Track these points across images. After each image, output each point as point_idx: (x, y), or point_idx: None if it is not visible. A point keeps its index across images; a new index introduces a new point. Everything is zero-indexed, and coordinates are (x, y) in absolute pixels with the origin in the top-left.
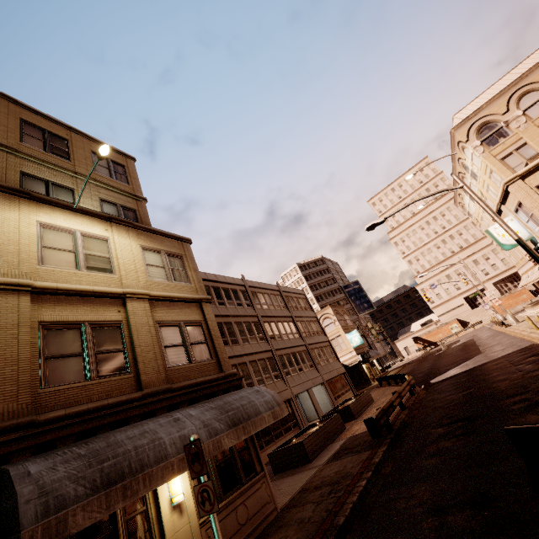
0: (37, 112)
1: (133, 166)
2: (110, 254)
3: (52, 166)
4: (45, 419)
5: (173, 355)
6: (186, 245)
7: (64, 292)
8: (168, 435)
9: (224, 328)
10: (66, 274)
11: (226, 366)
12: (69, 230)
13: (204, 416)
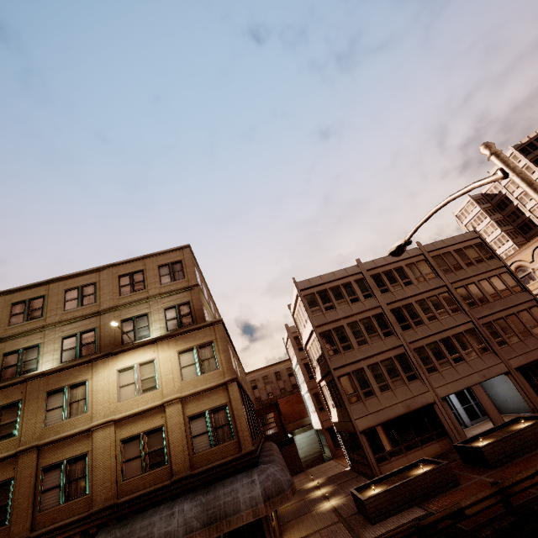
0: (125, 262)
1: (188, 254)
2: (156, 372)
3: (135, 303)
4: (120, 502)
5: (198, 443)
6: (218, 327)
7: (129, 417)
8: (158, 530)
9: (333, 336)
10: (131, 402)
11: (246, 444)
12: (132, 366)
13: (189, 513)
